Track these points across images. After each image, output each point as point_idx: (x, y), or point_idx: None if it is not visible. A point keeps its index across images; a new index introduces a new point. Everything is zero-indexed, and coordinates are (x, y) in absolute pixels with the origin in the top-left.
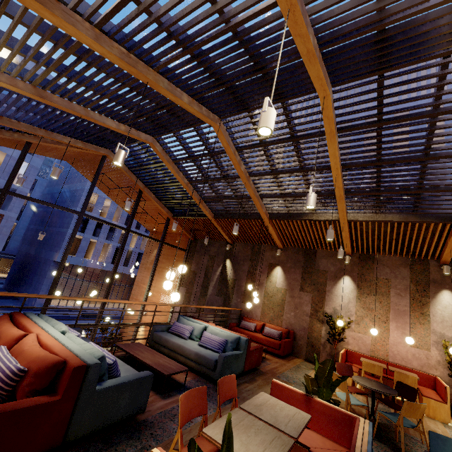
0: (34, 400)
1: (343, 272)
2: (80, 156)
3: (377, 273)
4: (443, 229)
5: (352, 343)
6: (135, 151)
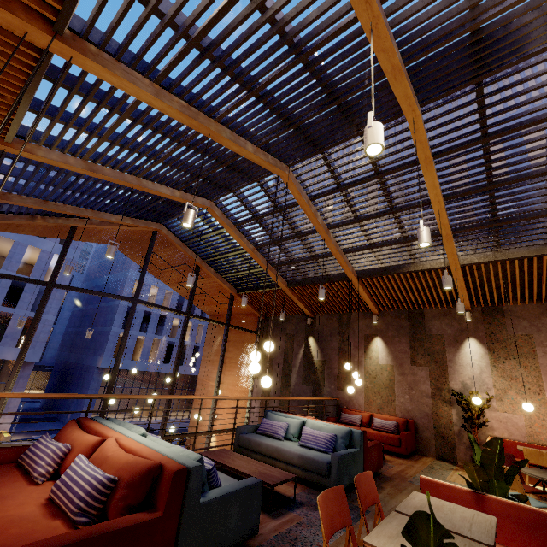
0: (132, 518)
1: (465, 333)
2: (127, 236)
3: (512, 329)
4: None
5: (499, 428)
6: None
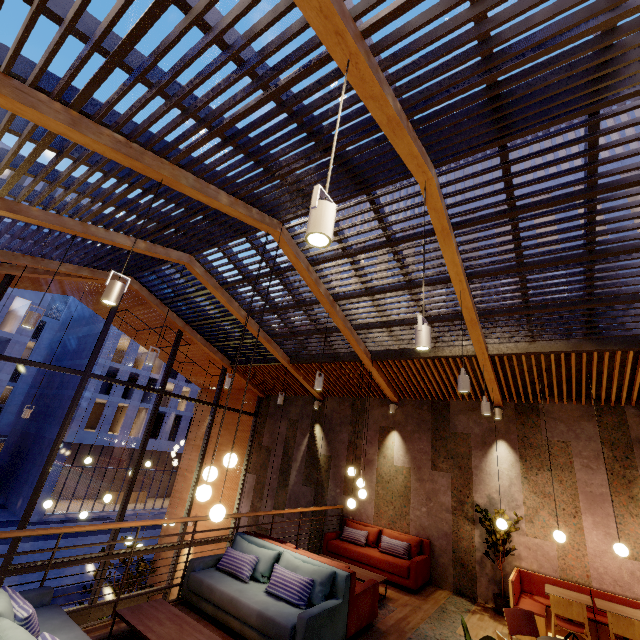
0: None
1: (494, 434)
2: (92, 288)
3: (547, 433)
4: (637, 358)
5: (527, 557)
6: (167, 276)
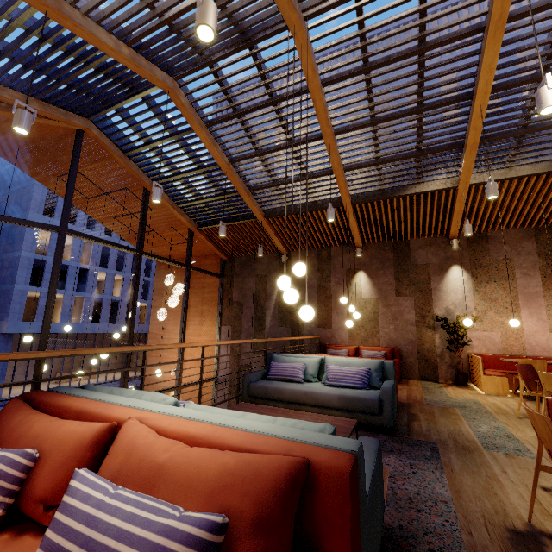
0: None
1: (450, 261)
2: (30, 142)
3: (494, 254)
4: None
5: (478, 345)
6: (136, 114)
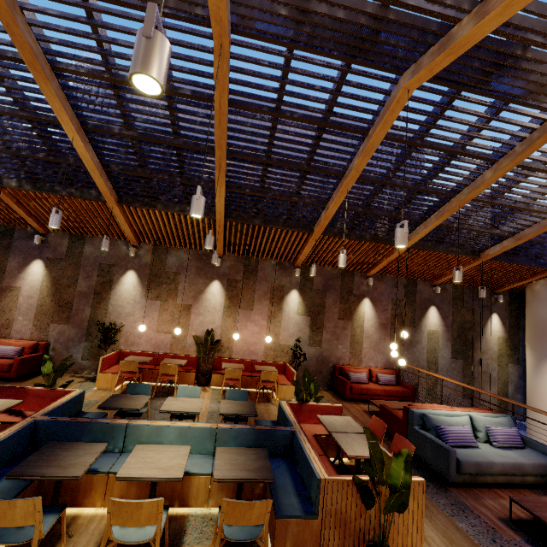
0: (398, 415)
1: None
2: None
3: None
4: None
5: None
6: None
